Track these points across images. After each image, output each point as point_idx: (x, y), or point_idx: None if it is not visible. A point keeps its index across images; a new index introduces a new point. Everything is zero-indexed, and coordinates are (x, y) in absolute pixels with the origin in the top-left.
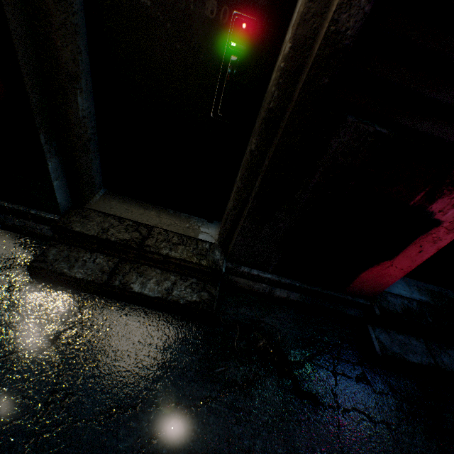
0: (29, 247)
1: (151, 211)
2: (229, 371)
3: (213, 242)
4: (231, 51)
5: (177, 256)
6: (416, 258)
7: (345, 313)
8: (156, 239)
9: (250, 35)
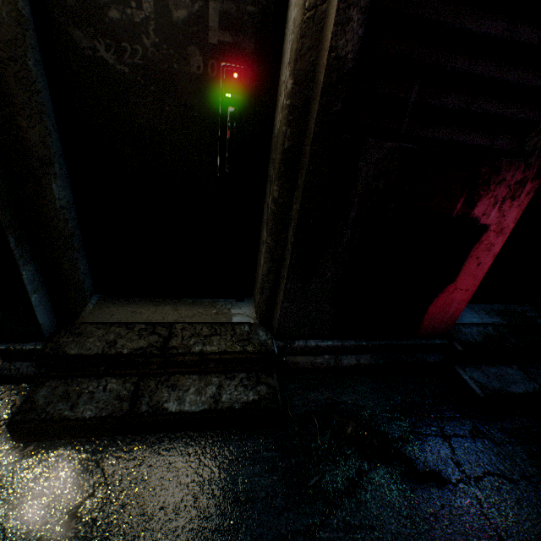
0: (2, 400)
1: (164, 306)
2: (325, 479)
3: (251, 322)
4: (227, 103)
5: (215, 349)
6: (476, 273)
7: (426, 362)
8: (181, 337)
9: (244, 83)
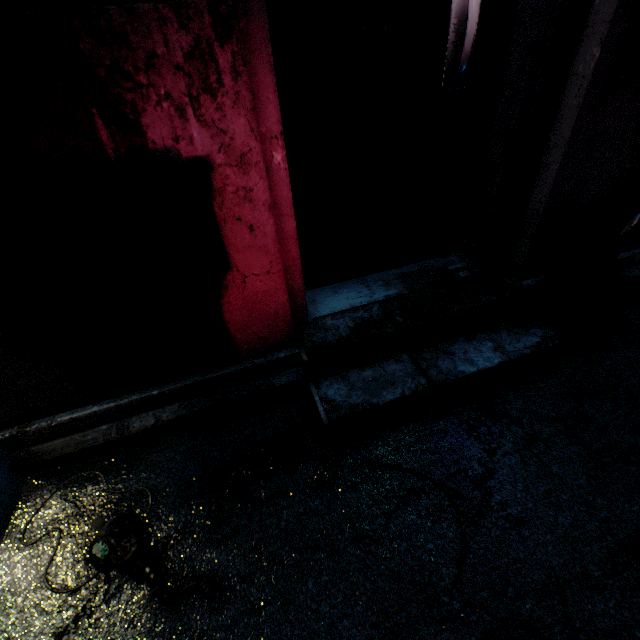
0: None
1: None
2: None
3: None
4: None
5: None
6: (262, 243)
7: (272, 388)
8: None
9: None
